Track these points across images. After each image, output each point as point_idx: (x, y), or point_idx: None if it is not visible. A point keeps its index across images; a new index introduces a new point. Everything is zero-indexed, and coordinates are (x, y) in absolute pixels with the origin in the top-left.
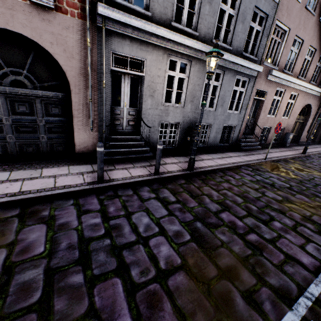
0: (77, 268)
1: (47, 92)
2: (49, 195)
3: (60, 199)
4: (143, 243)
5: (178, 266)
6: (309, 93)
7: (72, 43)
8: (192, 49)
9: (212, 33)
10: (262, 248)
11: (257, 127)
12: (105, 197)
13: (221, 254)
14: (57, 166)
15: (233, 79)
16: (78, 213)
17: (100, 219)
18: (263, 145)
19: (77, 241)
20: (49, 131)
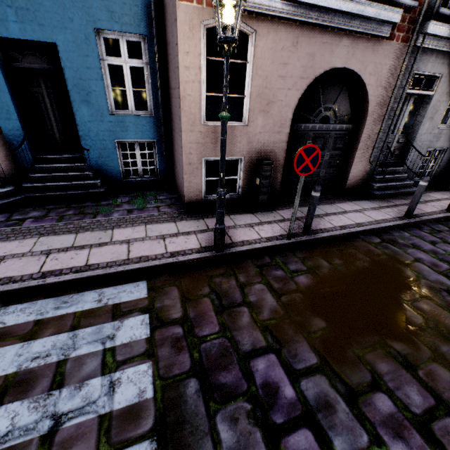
0: None
1: (342, 125)
2: (383, 227)
3: (393, 231)
4: None
5: None
6: None
7: (385, 70)
8: None
9: None
10: None
11: None
12: (429, 231)
13: None
14: (342, 202)
15: None
16: (429, 243)
17: None
18: None
19: None
20: (328, 166)
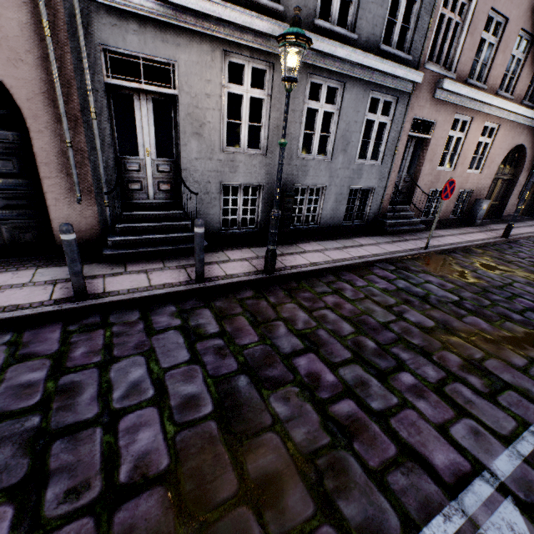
0: None
1: None
2: None
3: None
4: (107, 424)
5: (156, 476)
6: (521, 123)
7: (14, 30)
8: (273, 40)
9: (314, 5)
10: (355, 432)
11: (418, 189)
12: (79, 328)
13: (262, 446)
14: (15, 270)
15: (365, 100)
16: (7, 362)
17: (44, 374)
18: (430, 223)
19: None
20: (0, 205)
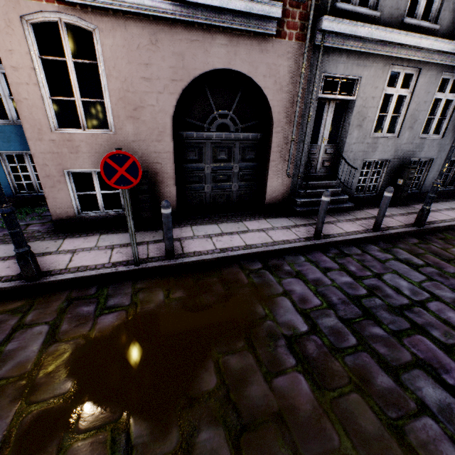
0: (369, 322)
1: (247, 134)
2: (277, 250)
3: (288, 255)
4: (421, 307)
5: None
6: None
7: (284, 72)
8: (427, 52)
9: None
10: None
11: None
12: (334, 255)
13: None
14: (254, 219)
15: None
16: (321, 270)
17: (350, 278)
18: None
19: (346, 297)
20: (241, 179)
